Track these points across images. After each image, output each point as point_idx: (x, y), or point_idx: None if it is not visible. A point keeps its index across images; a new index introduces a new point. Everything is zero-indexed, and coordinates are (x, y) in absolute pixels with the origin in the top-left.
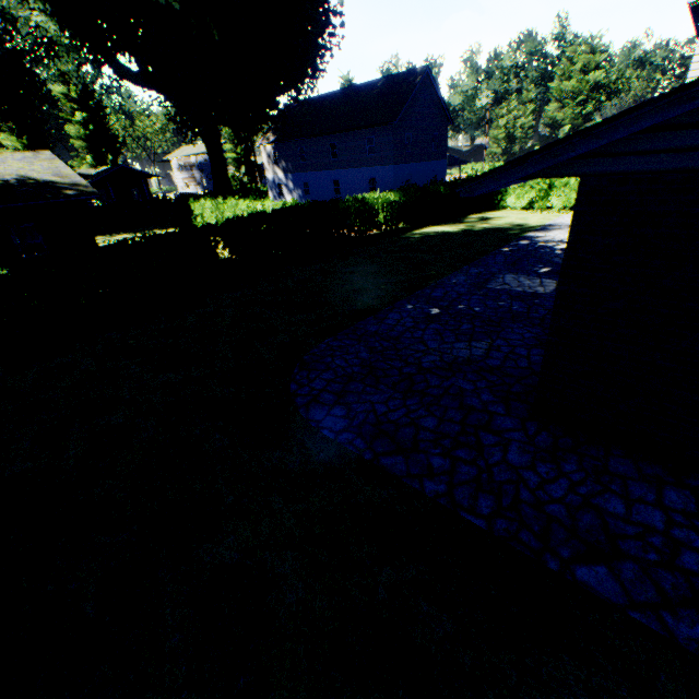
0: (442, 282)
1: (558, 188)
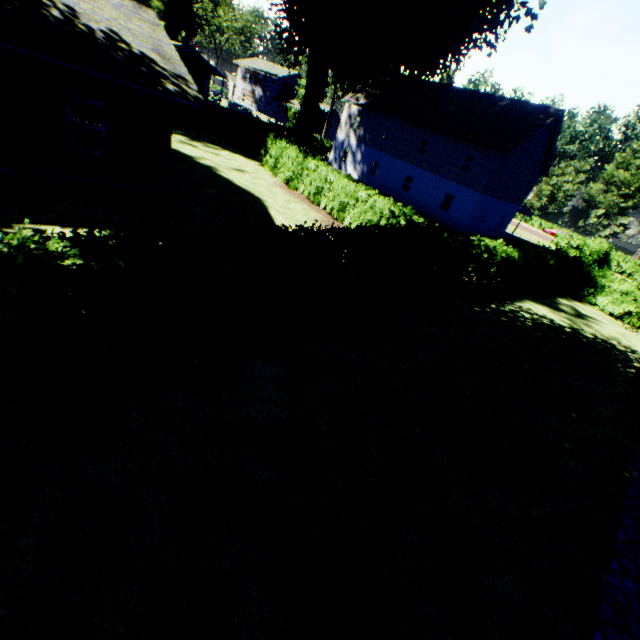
0: None
1: None
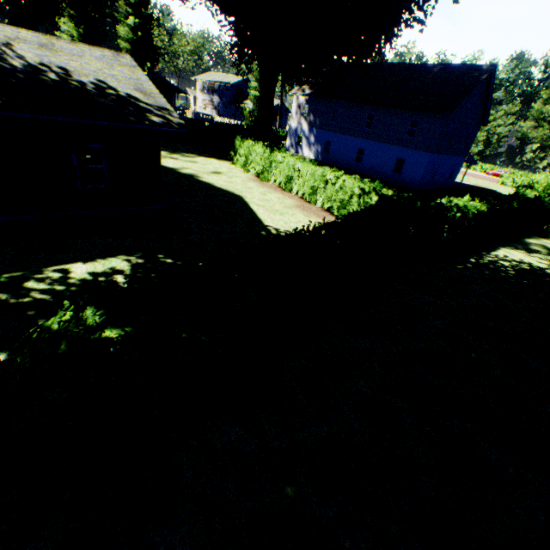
0: None
1: None
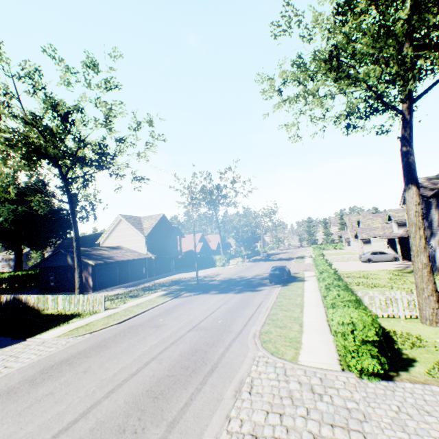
0: None
1: None
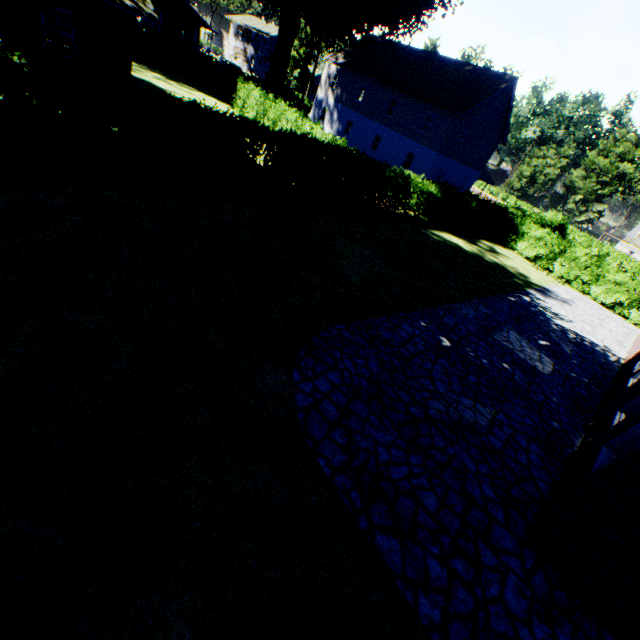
0: (454, 308)
1: (567, 258)
